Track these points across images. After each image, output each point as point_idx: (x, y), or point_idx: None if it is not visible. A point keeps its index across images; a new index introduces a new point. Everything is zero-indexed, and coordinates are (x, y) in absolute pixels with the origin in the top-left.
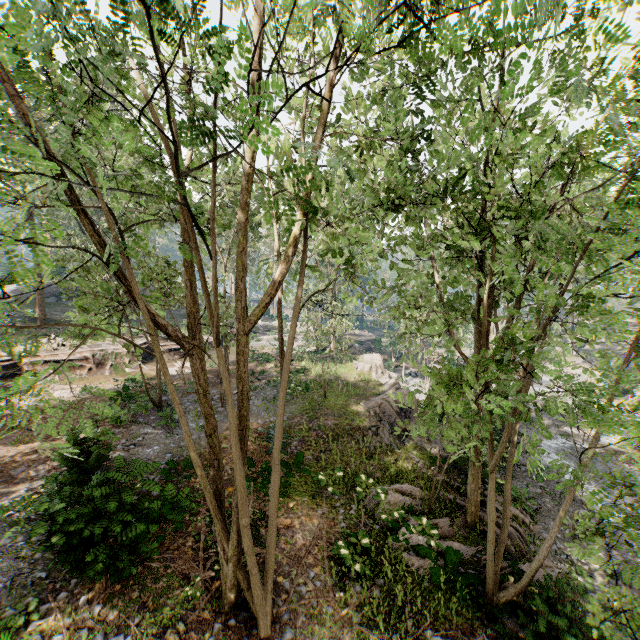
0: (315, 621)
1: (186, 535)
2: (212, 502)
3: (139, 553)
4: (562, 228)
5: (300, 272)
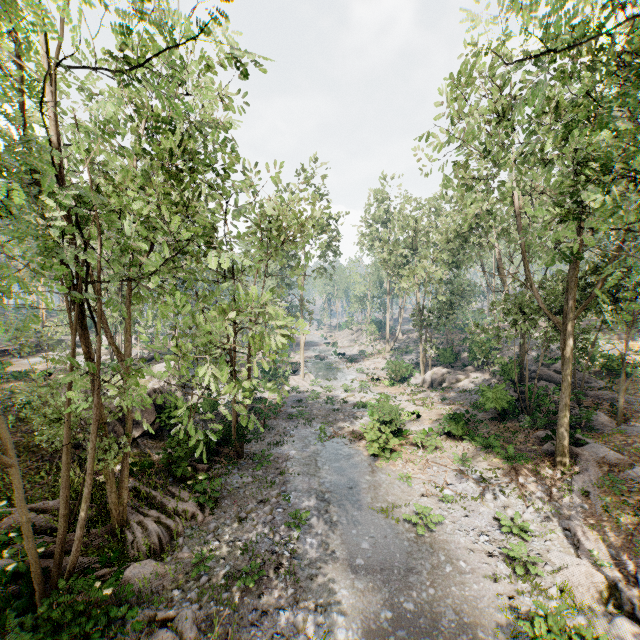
0: None
1: None
2: None
3: None
4: None
5: None
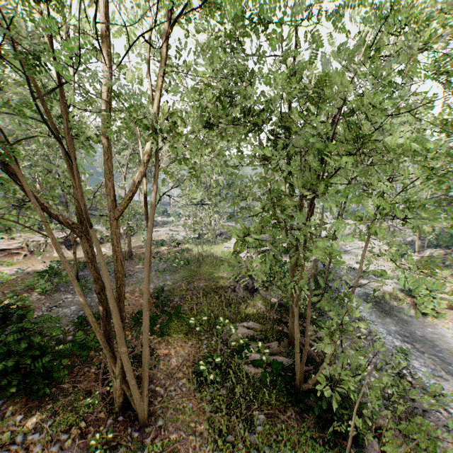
0: (180, 413)
1: (91, 365)
2: (102, 339)
3: (54, 379)
4: (309, 138)
5: (155, 175)
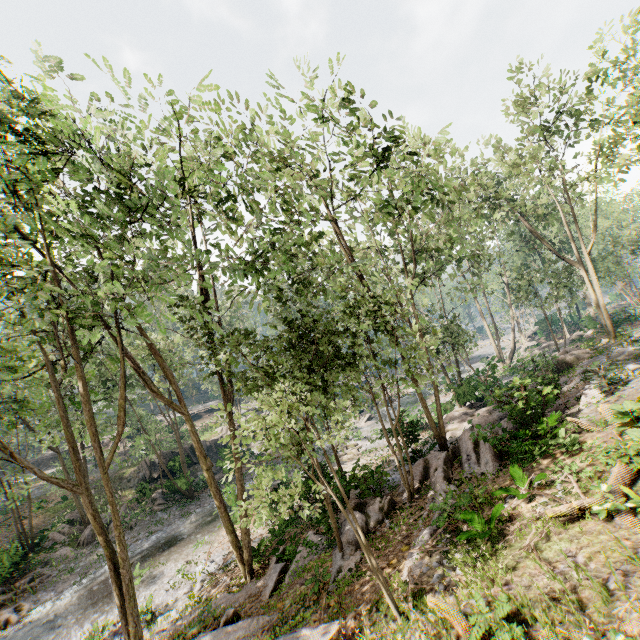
0: None
1: None
2: None
3: None
4: None
5: None
